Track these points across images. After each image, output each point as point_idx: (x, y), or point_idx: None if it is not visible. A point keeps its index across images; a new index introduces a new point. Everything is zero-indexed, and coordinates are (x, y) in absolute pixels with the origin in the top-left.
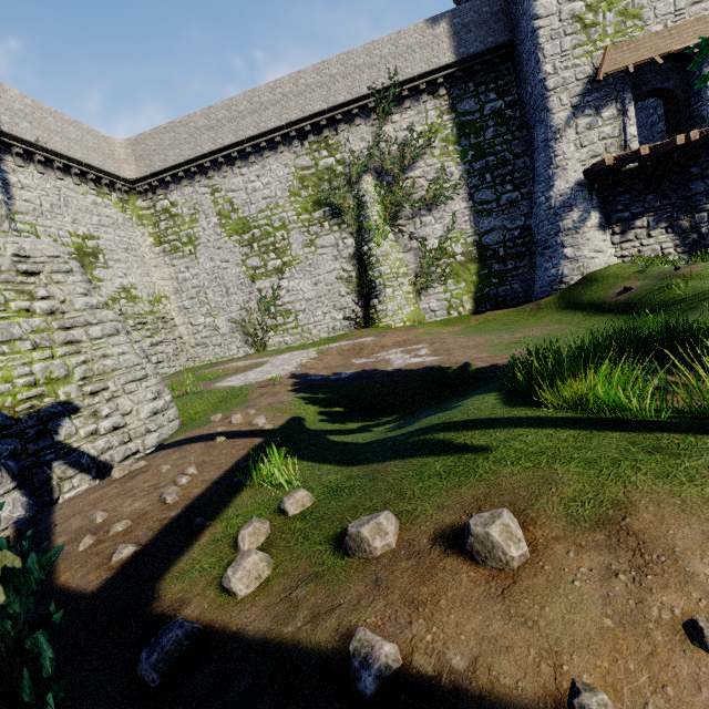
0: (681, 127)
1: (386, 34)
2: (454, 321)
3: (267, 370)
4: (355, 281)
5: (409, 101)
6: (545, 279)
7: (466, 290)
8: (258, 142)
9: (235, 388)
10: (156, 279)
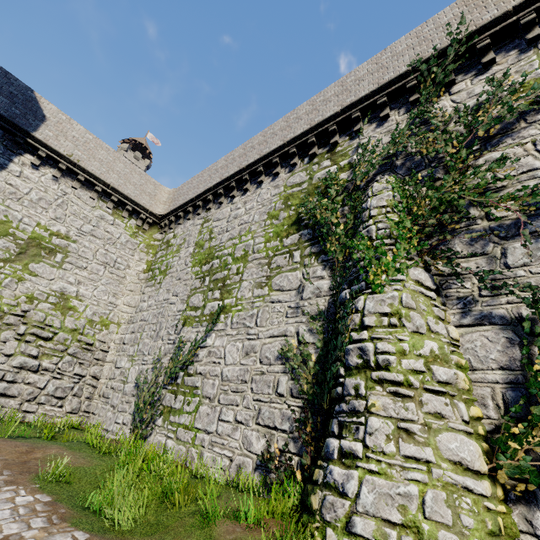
0: None
1: (448, 6)
2: None
3: None
4: (311, 369)
5: (492, 53)
6: None
7: None
8: (256, 167)
9: None
10: (122, 303)
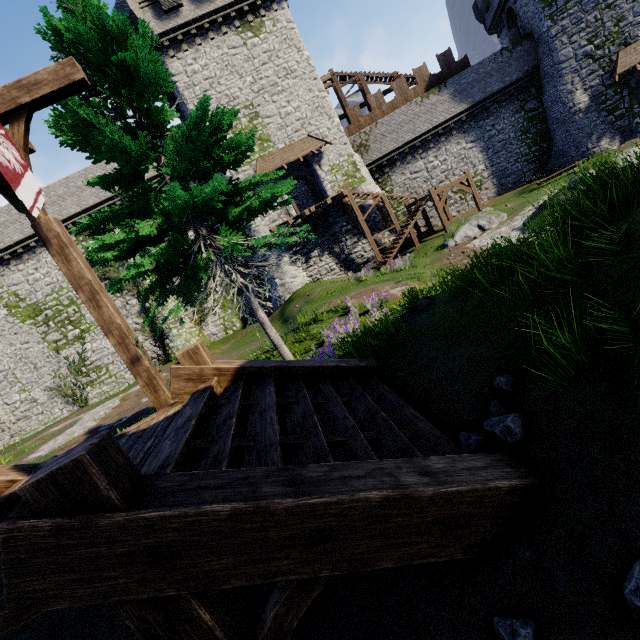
0: (318, 196)
1: None
2: (229, 339)
3: (73, 431)
4: (148, 330)
5: None
6: (273, 299)
7: (233, 314)
8: (27, 243)
9: (41, 457)
10: None
